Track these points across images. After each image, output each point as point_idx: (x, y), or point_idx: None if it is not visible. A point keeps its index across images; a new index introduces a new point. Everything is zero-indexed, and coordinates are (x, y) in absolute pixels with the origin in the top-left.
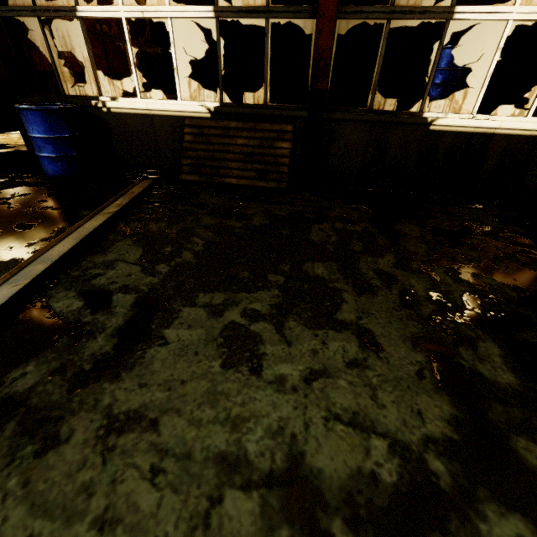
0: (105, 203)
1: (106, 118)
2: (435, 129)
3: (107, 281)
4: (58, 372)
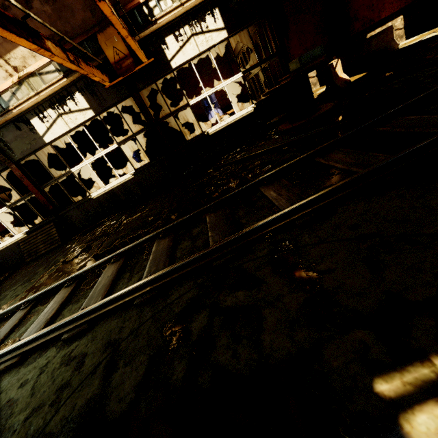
0: None
1: None
2: (96, 197)
3: None
4: None
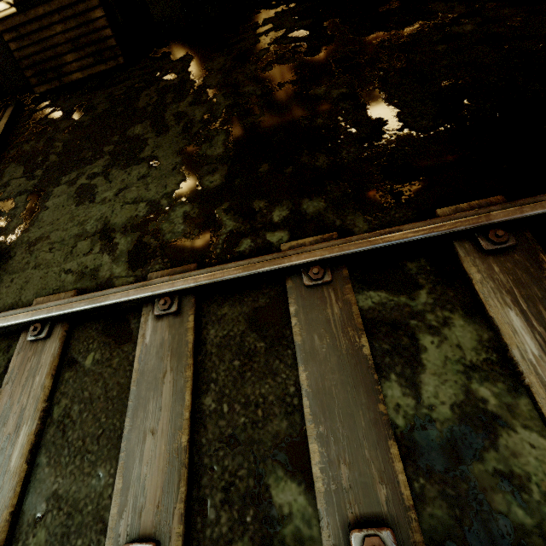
0: None
1: None
2: None
3: (9, 194)
4: (1, 240)
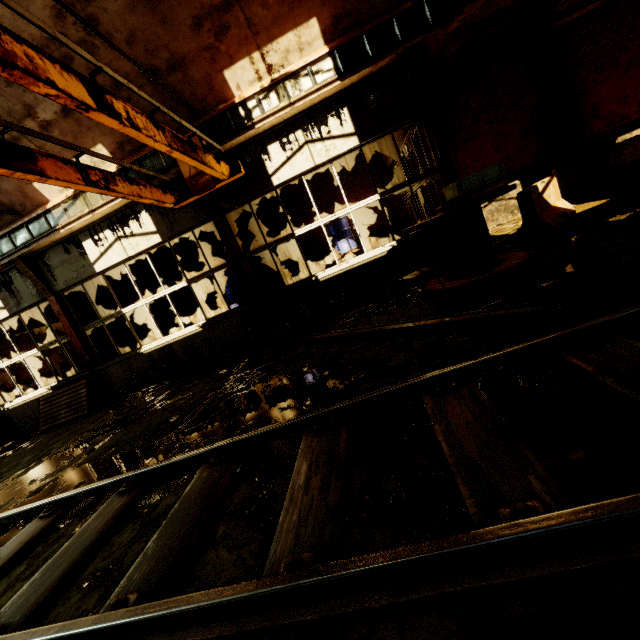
0: None
1: (8, 413)
2: (147, 352)
3: None
4: None
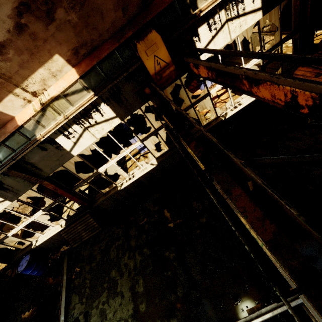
0: (61, 283)
1: (39, 246)
2: (123, 187)
3: (76, 314)
4: None
